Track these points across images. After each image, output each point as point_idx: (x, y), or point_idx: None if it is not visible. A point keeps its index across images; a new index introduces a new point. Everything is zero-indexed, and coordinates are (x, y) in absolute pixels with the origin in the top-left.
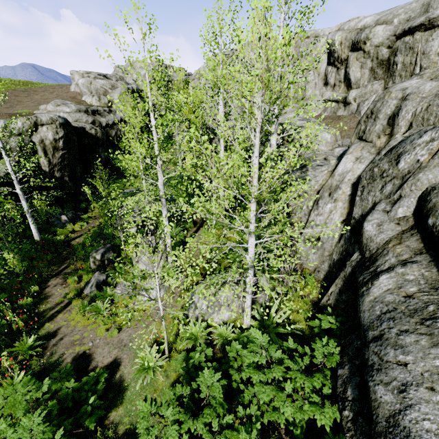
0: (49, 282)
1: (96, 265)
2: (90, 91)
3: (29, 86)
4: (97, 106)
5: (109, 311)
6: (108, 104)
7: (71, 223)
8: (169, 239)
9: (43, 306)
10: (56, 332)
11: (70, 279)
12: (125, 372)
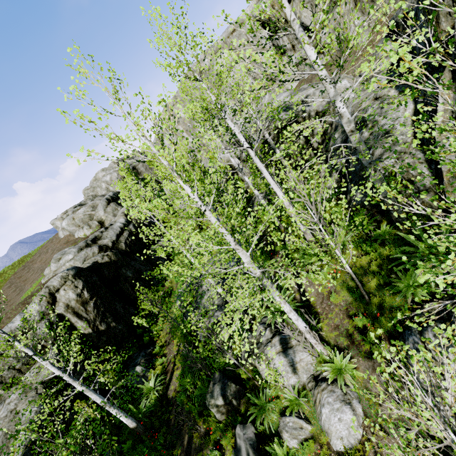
0: None
1: (224, 414)
2: (78, 225)
3: (25, 261)
4: (93, 233)
5: None
6: (99, 225)
7: (150, 370)
8: (302, 322)
9: None
10: None
11: None
12: None
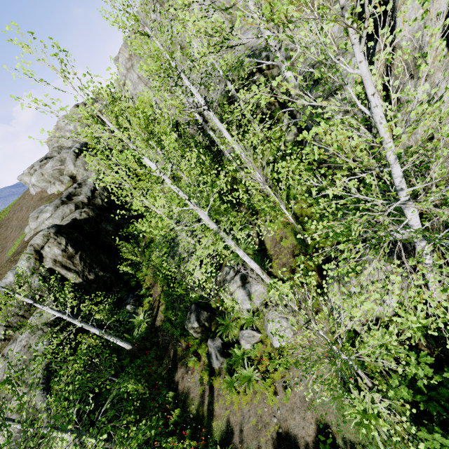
0: (174, 379)
1: (199, 333)
2: (48, 181)
3: None
4: (66, 190)
5: (258, 373)
6: (71, 180)
7: (139, 307)
8: (254, 263)
9: (193, 407)
10: (229, 426)
11: (190, 362)
12: (344, 434)
